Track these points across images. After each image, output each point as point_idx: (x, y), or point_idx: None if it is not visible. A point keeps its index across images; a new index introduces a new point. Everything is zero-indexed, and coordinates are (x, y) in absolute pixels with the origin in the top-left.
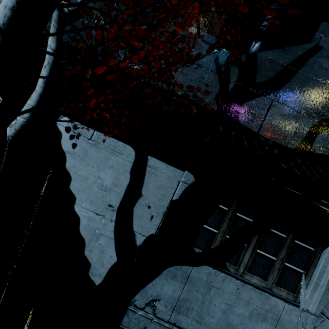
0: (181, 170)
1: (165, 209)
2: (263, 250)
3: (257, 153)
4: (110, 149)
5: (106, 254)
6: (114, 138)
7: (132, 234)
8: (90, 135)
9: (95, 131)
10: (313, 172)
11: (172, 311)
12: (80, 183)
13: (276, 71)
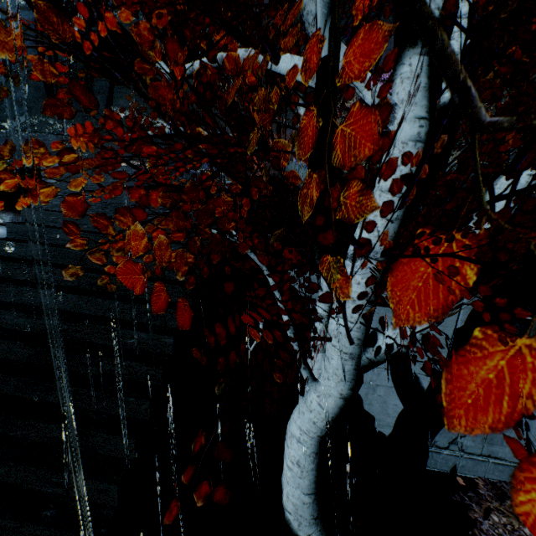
0: None
1: (449, 341)
2: None
3: None
4: None
5: (388, 404)
6: None
7: (415, 377)
8: None
9: None
10: None
11: (483, 444)
12: None
13: None
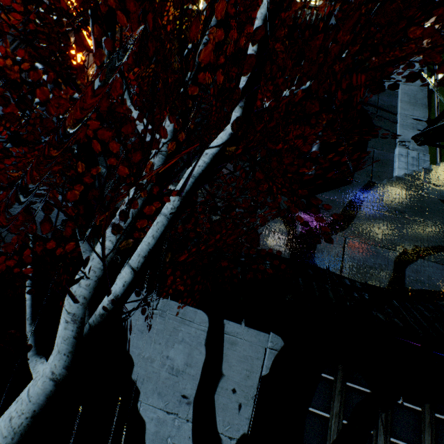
0: (265, 332)
1: (255, 391)
2: (399, 437)
3: (346, 306)
4: (179, 318)
5: None
6: (183, 303)
7: (217, 438)
8: (155, 303)
9: (160, 298)
10: (416, 316)
11: None
12: (145, 369)
13: (340, 209)
